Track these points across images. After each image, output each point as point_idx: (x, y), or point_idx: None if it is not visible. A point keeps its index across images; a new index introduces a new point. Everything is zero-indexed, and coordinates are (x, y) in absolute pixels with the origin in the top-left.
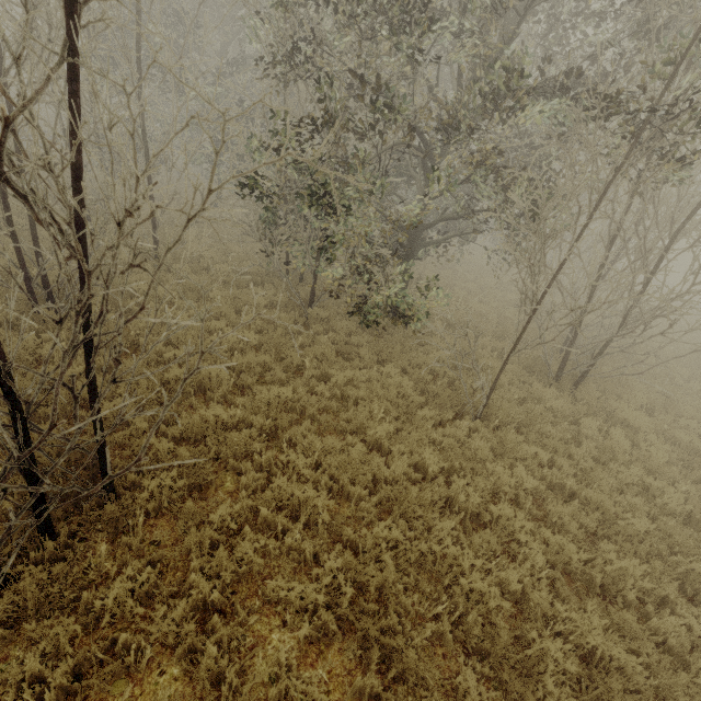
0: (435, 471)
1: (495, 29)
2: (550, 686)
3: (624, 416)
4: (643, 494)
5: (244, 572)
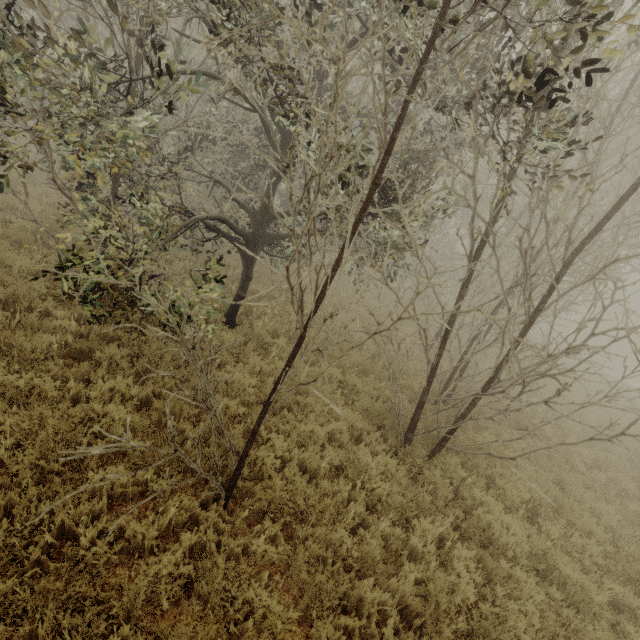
0: None
1: None
2: None
3: (487, 521)
4: None
5: None
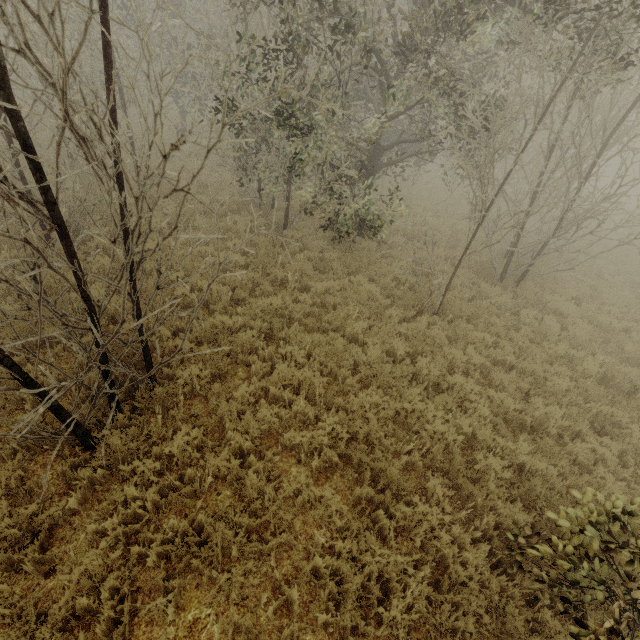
0: (402, 355)
1: None
2: (492, 486)
3: (557, 306)
4: (568, 364)
5: (265, 430)
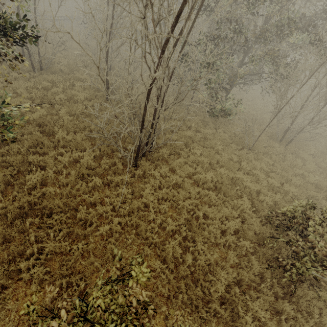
0: (235, 161)
1: (286, 1)
2: (264, 205)
3: (303, 156)
4: (302, 178)
5: (187, 174)
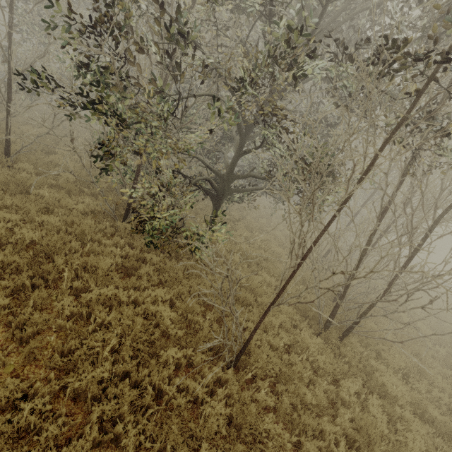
0: None
1: None
2: None
3: (383, 381)
4: None
5: None
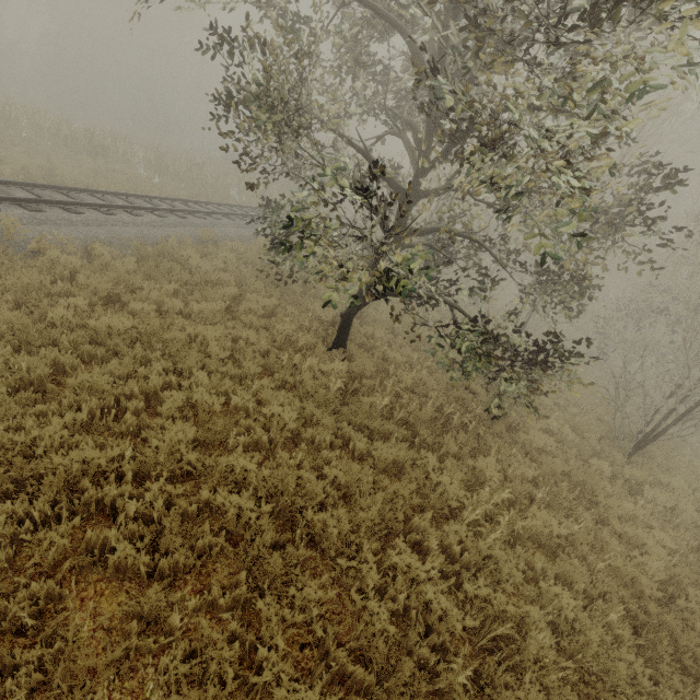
0: None
1: None
2: None
3: None
4: None
5: None
